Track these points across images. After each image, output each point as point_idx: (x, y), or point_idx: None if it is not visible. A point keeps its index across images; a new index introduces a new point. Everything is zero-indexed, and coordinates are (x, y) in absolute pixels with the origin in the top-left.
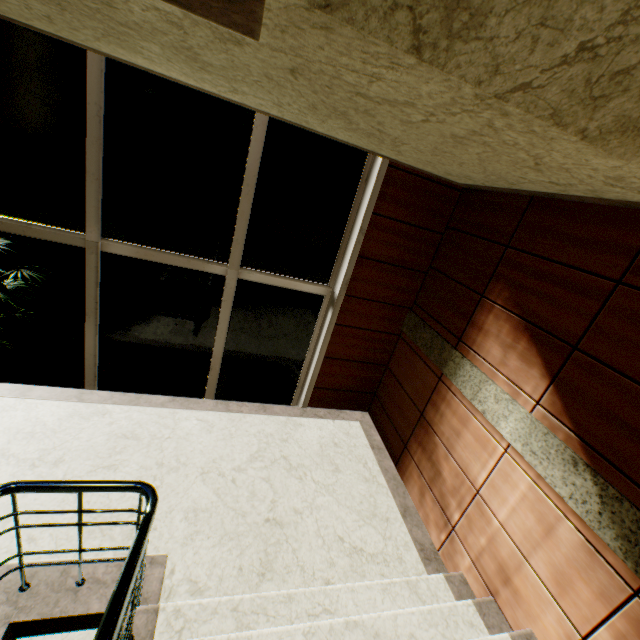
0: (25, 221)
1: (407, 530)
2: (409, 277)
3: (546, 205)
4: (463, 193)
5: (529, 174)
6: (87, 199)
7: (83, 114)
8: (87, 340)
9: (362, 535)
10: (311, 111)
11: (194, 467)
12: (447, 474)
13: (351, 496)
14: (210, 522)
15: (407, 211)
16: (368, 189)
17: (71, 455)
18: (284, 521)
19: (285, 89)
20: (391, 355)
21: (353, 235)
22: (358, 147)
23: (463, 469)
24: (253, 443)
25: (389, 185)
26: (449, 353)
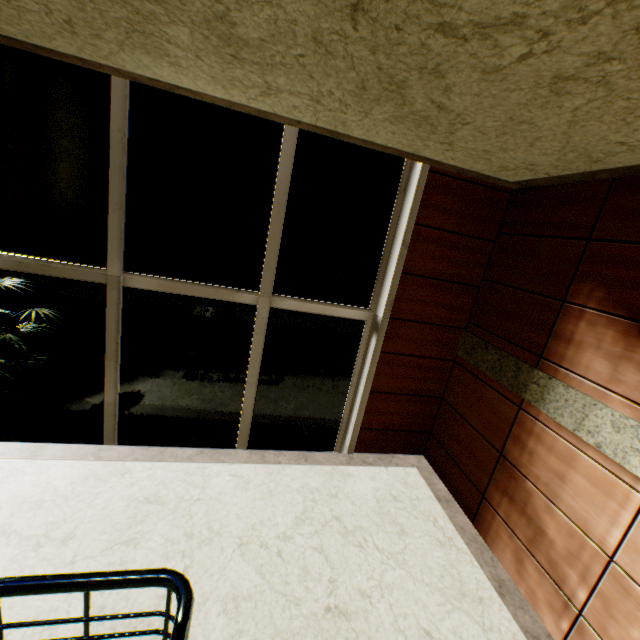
0: (44, 259)
1: (510, 615)
2: (460, 293)
3: (637, 184)
4: (513, 194)
5: (639, 131)
6: (109, 230)
7: (106, 143)
8: (106, 387)
9: (454, 626)
10: (356, 97)
11: (230, 537)
12: (554, 533)
13: (427, 568)
14: (255, 616)
15: (452, 219)
16: (408, 198)
17: (83, 528)
18: (349, 609)
19: (333, 59)
20: (446, 385)
21: (394, 250)
22: (396, 152)
23: (579, 526)
24: (297, 501)
25: (431, 192)
26: (528, 374)
